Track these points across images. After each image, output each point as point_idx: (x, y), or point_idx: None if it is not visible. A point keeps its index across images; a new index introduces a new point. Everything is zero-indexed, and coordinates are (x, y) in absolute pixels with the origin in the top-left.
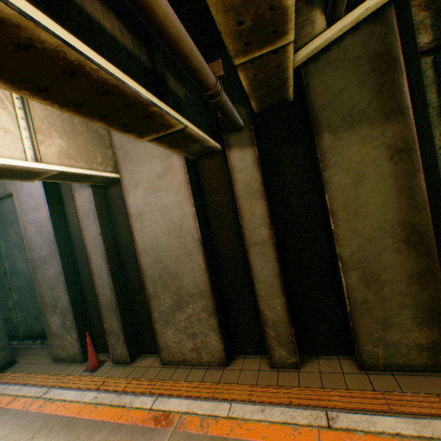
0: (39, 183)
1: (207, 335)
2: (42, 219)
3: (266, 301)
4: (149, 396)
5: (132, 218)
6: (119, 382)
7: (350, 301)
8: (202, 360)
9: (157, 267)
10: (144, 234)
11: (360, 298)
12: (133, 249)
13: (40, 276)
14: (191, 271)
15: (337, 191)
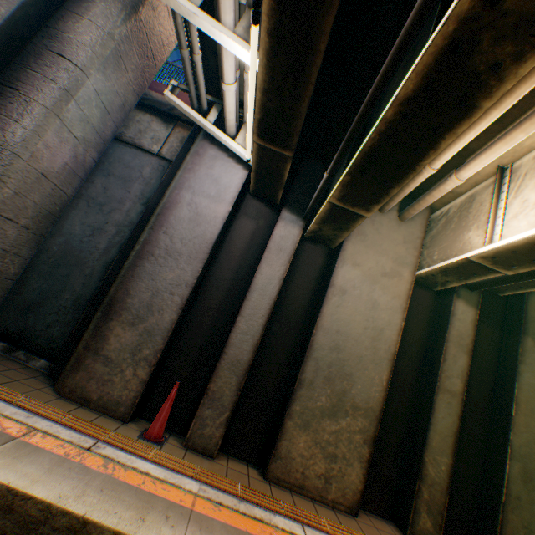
0: (238, 180)
1: (349, 463)
2: (211, 212)
3: (433, 454)
4: (289, 519)
5: (331, 289)
6: (223, 479)
7: (506, 490)
8: (325, 495)
9: (331, 354)
10: (335, 312)
11: (515, 491)
12: (292, 315)
13: (149, 268)
14: (368, 381)
15: (524, 385)
